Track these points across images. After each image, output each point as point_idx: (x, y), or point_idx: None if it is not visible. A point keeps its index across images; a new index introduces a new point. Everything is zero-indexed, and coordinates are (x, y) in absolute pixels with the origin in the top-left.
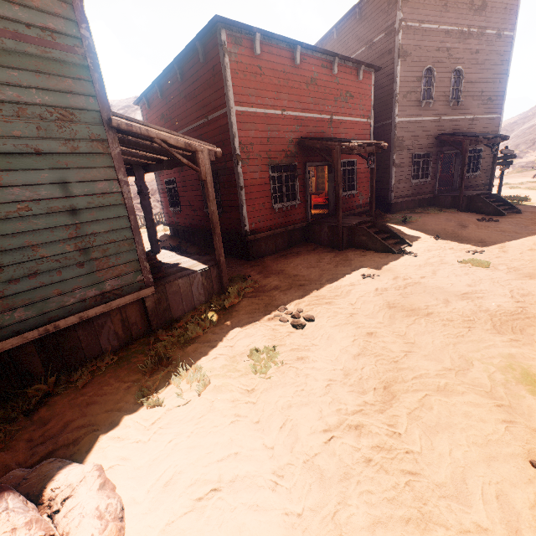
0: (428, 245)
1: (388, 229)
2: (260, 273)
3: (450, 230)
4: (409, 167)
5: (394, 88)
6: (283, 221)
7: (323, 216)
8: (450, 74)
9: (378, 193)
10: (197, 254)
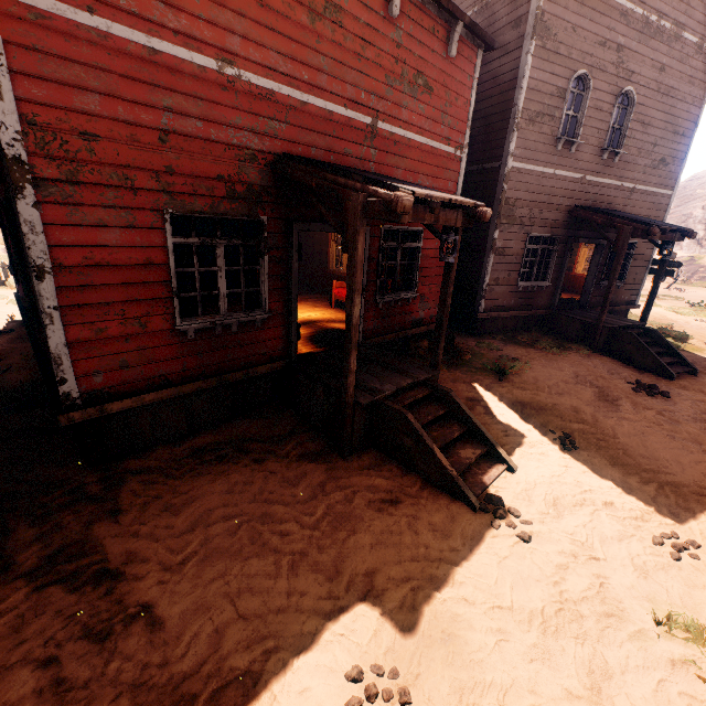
0: (551, 475)
1: (464, 415)
2: (47, 565)
3: (591, 416)
4: (518, 256)
5: (516, 99)
6: (214, 360)
7: (336, 341)
8: (614, 99)
9: (457, 294)
10: (3, 400)
